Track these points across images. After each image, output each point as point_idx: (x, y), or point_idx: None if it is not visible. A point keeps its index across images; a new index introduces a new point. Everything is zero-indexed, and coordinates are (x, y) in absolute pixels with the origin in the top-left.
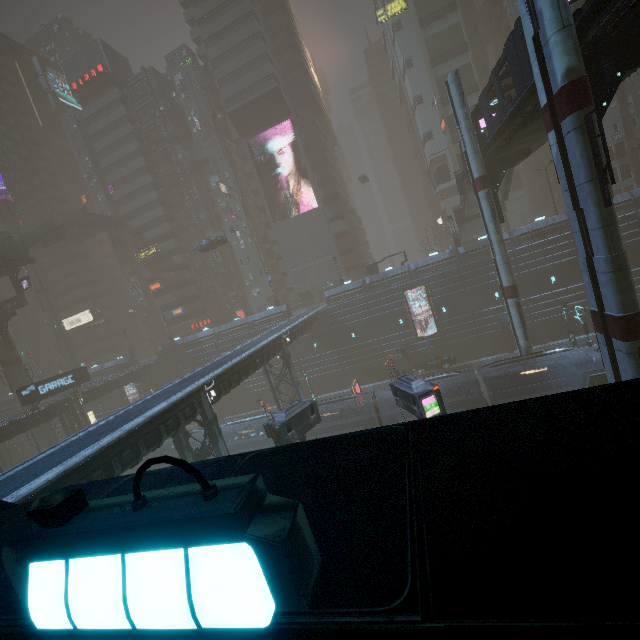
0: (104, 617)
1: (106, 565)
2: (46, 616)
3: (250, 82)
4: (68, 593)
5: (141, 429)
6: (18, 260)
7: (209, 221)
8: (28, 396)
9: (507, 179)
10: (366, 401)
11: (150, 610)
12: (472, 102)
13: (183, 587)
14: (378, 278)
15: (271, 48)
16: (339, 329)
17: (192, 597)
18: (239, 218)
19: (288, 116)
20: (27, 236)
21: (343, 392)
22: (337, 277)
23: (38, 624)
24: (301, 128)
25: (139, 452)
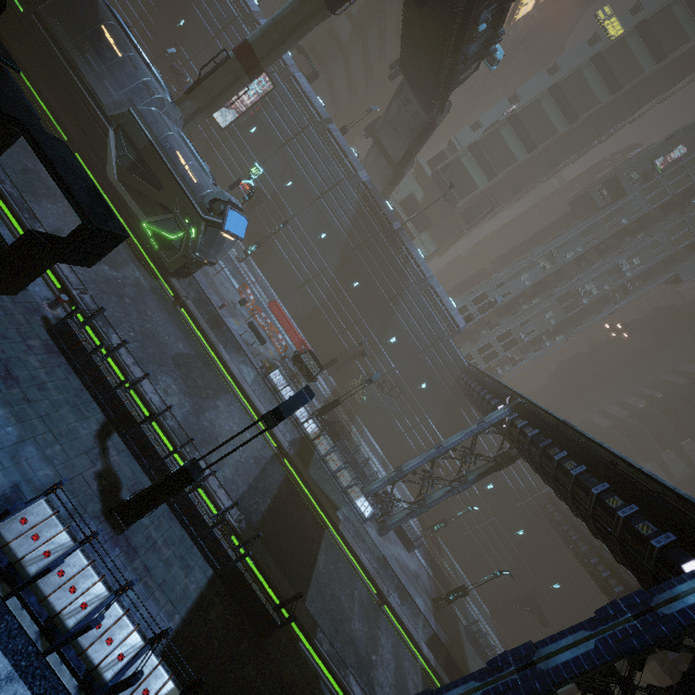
0: None
1: None
2: None
3: None
4: None
5: None
6: None
7: None
8: None
9: (422, 137)
10: None
11: None
12: (517, 152)
13: None
14: None
15: None
16: None
17: None
18: None
19: None
20: None
21: None
22: None
23: None
24: None
25: None
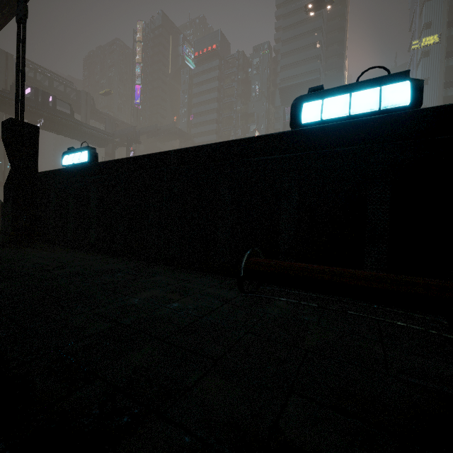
0: (338, 109)
1: (342, 97)
2: (310, 114)
3: (301, 71)
4: (323, 106)
5: None
6: (133, 140)
7: None
8: None
9: None
10: None
11: (360, 103)
12: None
13: (378, 95)
14: None
15: (324, 53)
16: None
17: (381, 96)
18: None
19: None
20: (142, 129)
21: None
22: None
23: (304, 118)
24: None
25: None
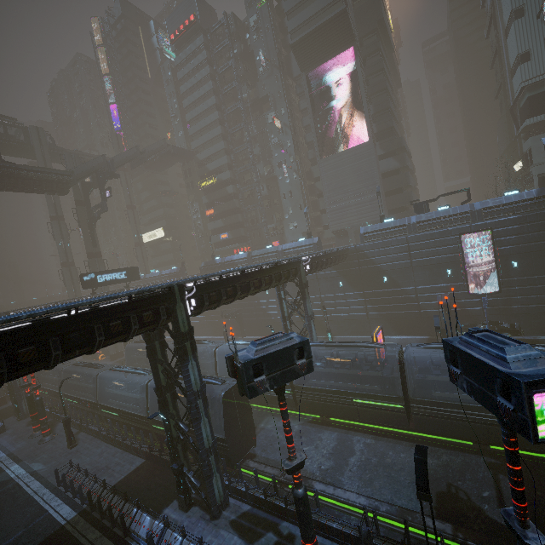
0: None
1: None
2: None
3: (317, 9)
4: None
5: (58, 322)
6: (107, 174)
7: (261, 156)
8: (88, 281)
9: None
10: (388, 354)
11: None
12: None
13: None
14: (427, 217)
15: None
16: (370, 270)
17: None
18: (288, 153)
19: (351, 43)
20: (117, 156)
21: (363, 338)
22: (377, 218)
23: None
24: (364, 58)
25: (50, 352)
